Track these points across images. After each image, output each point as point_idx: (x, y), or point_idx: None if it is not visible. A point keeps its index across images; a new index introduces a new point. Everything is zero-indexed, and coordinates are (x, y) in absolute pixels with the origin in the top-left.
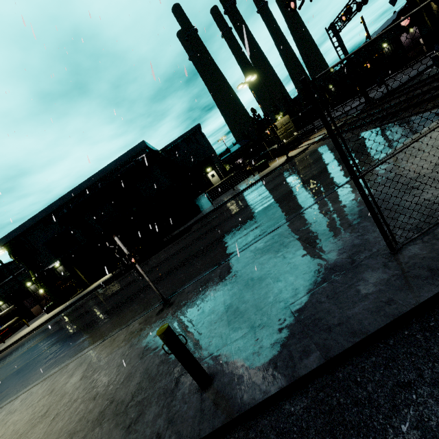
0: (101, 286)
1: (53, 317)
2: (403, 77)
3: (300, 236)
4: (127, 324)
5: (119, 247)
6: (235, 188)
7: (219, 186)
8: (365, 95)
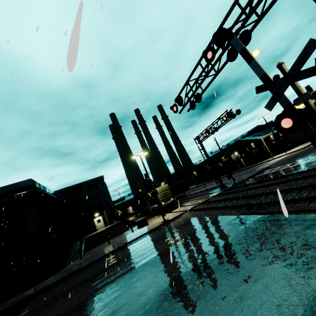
0: None
1: None
2: (240, 176)
3: None
4: None
5: None
6: (112, 242)
7: (99, 234)
8: (220, 182)
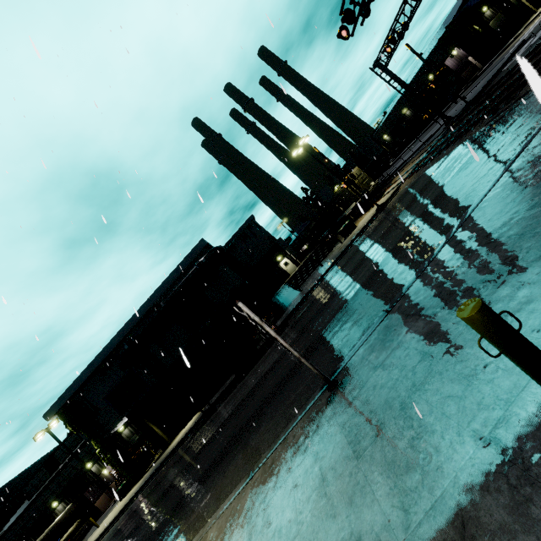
0: (188, 436)
1: (131, 501)
2: (474, 89)
3: (515, 211)
4: (279, 440)
5: (248, 315)
6: (323, 264)
7: (300, 271)
8: (441, 116)
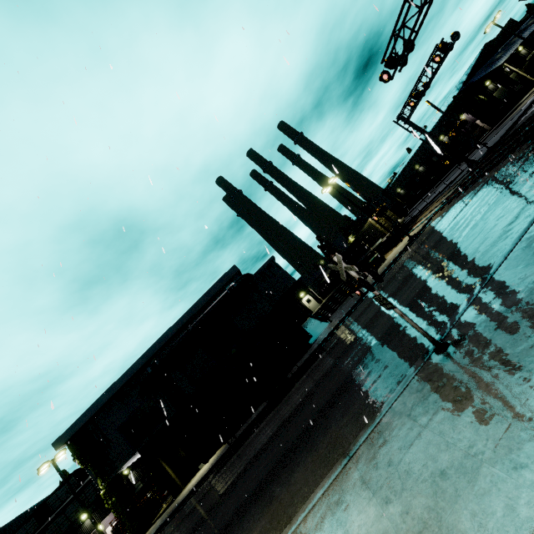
0: (208, 475)
1: None
2: (491, 141)
3: None
4: (379, 414)
5: (345, 268)
6: (352, 296)
7: (325, 306)
8: (464, 159)
